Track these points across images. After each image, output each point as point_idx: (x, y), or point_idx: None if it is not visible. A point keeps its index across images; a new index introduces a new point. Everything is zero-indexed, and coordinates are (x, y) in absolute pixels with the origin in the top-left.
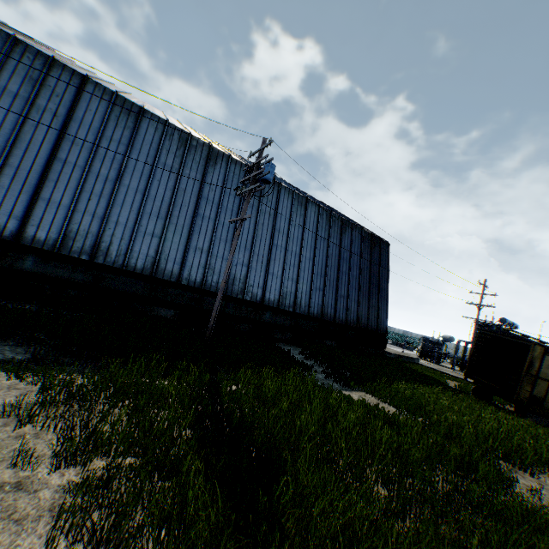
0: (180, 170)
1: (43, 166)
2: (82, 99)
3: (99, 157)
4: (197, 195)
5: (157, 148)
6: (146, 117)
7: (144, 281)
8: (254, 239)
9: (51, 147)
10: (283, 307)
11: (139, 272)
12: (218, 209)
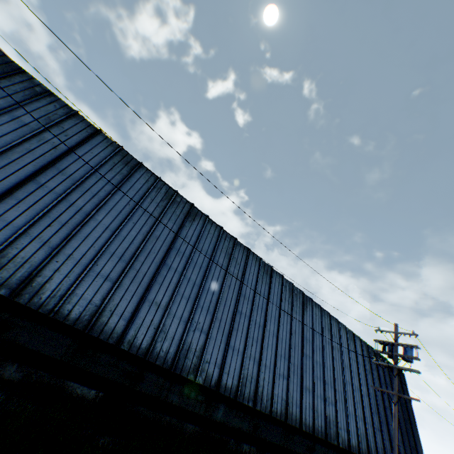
0: (292, 314)
1: (231, 318)
2: (247, 264)
3: (255, 307)
4: (301, 335)
5: (280, 297)
6: (274, 274)
7: (281, 428)
8: (334, 376)
9: (235, 302)
10: (361, 453)
11: (278, 417)
12: (312, 347)
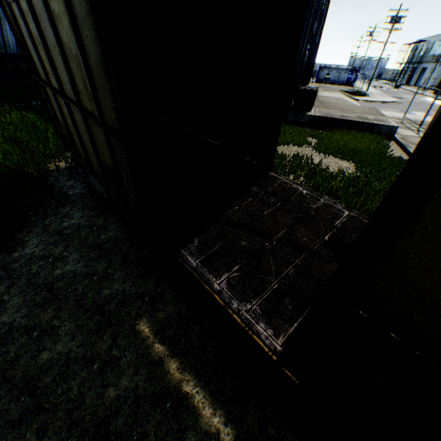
0: None
1: None
2: None
3: None
4: None
5: None
6: None
7: None
8: None
9: None
10: None
11: None
12: None
